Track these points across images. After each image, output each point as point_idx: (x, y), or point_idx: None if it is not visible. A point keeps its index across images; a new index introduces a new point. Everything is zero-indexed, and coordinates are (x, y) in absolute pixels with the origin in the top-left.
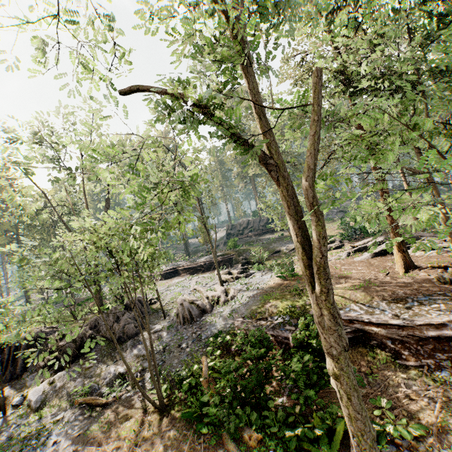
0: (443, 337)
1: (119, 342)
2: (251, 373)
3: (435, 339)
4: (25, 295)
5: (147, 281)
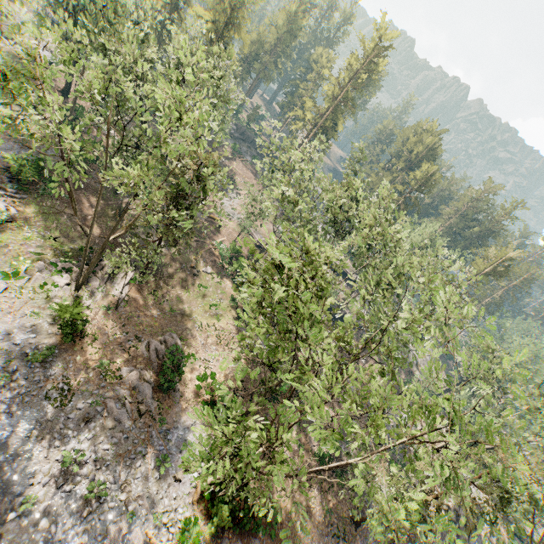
0: None
1: None
2: None
3: None
4: None
5: None
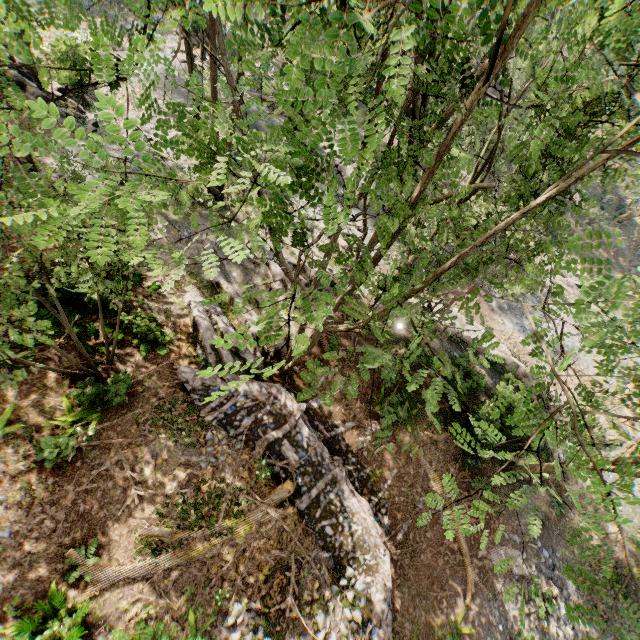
0: None
1: None
2: None
3: None
4: None
5: None
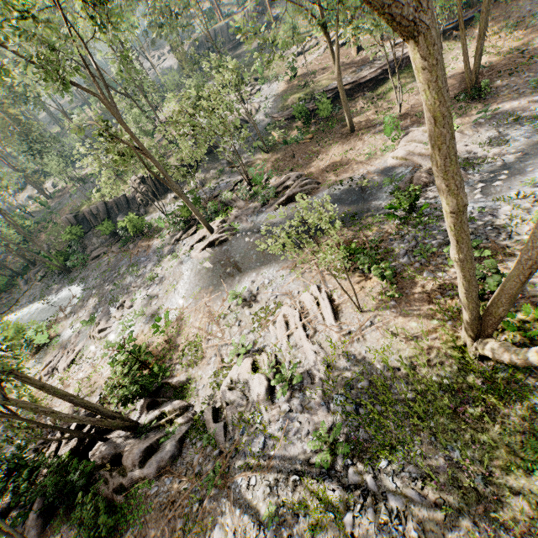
0: (366, 82)
1: (211, 153)
2: (303, 119)
3: (364, 83)
4: (37, 189)
5: (234, 100)
